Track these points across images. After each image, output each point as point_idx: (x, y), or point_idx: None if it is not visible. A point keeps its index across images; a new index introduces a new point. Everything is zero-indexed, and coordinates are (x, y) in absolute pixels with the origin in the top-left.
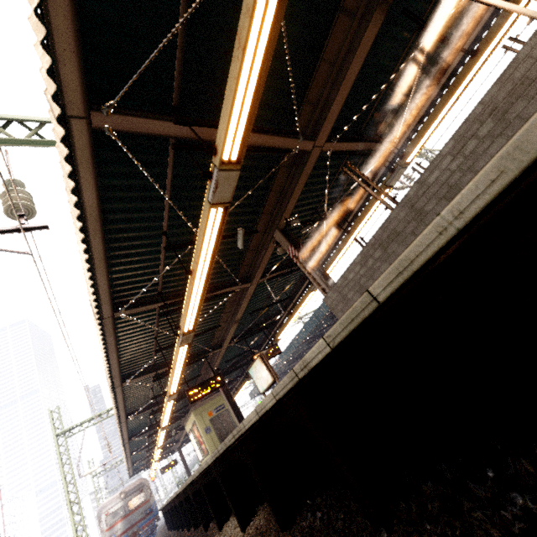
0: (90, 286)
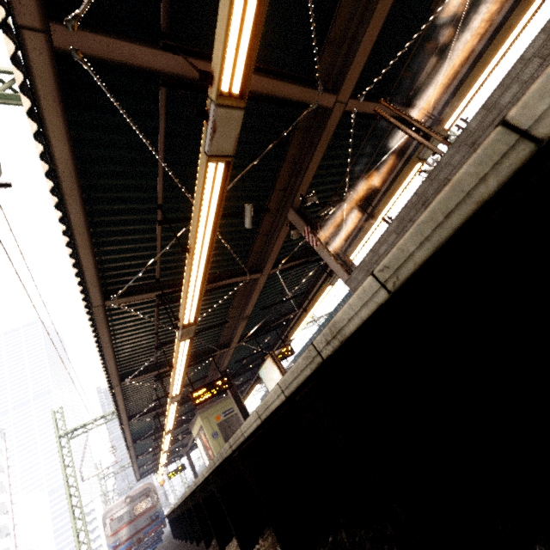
0: (71, 266)
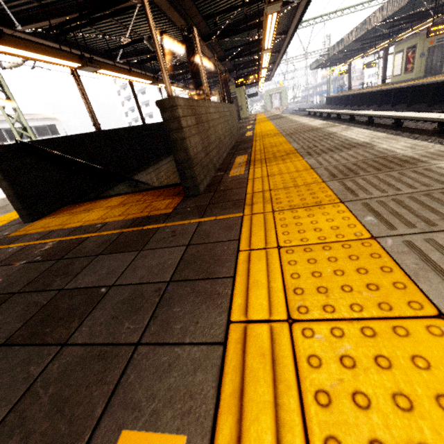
0: None
